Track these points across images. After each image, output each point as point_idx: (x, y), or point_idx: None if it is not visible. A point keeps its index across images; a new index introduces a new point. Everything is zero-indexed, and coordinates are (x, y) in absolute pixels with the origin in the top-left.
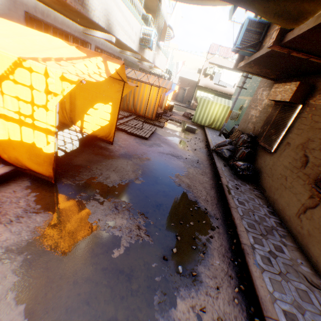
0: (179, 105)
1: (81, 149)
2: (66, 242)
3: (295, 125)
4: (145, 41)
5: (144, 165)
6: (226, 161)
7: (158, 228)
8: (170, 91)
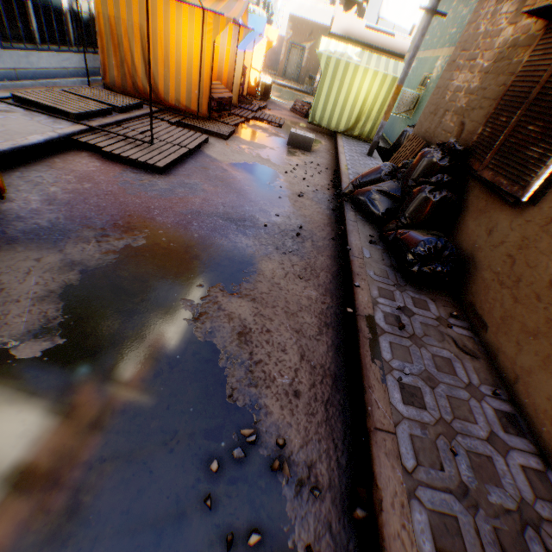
0: (290, 88)
1: None
2: None
3: None
4: None
5: (102, 266)
6: (378, 225)
7: None
8: (250, 36)
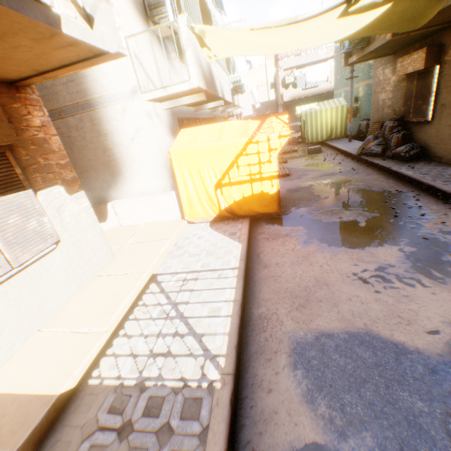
0: None
1: None
2: (327, 230)
3: (440, 86)
4: (237, 88)
5: (314, 190)
6: (380, 156)
7: (373, 210)
8: None
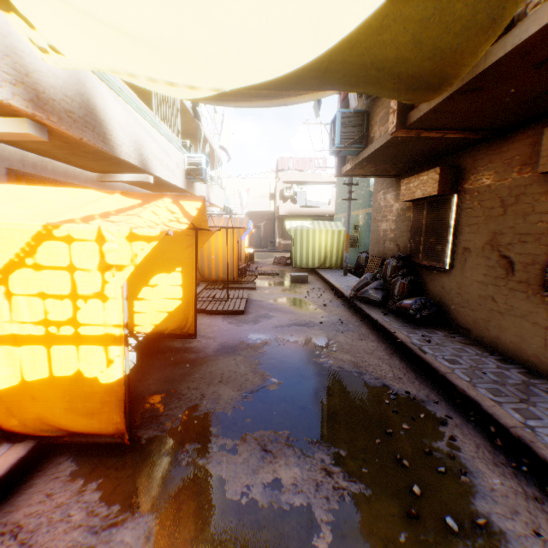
0: (259, 251)
1: (143, 365)
2: None
3: (461, 222)
4: (194, 172)
5: (265, 356)
6: (381, 307)
7: (361, 459)
8: (247, 231)
